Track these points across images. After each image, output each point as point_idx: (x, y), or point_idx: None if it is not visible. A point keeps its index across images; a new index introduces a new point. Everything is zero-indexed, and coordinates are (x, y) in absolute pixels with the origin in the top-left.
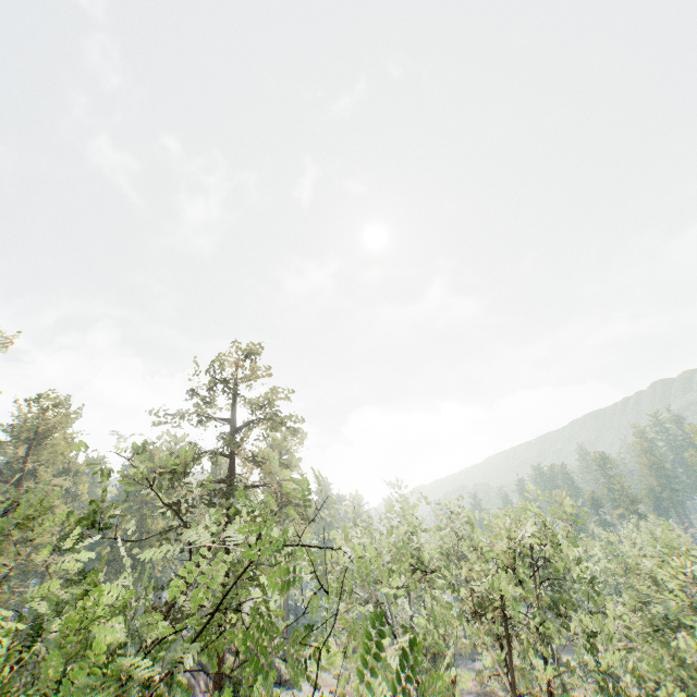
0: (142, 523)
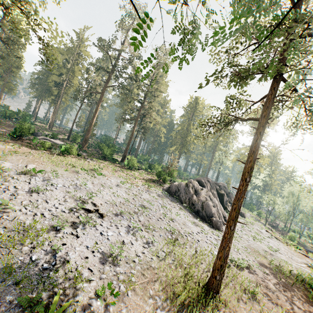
0: (188, 127)
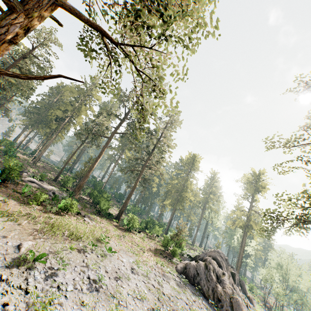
0: (184, 182)
